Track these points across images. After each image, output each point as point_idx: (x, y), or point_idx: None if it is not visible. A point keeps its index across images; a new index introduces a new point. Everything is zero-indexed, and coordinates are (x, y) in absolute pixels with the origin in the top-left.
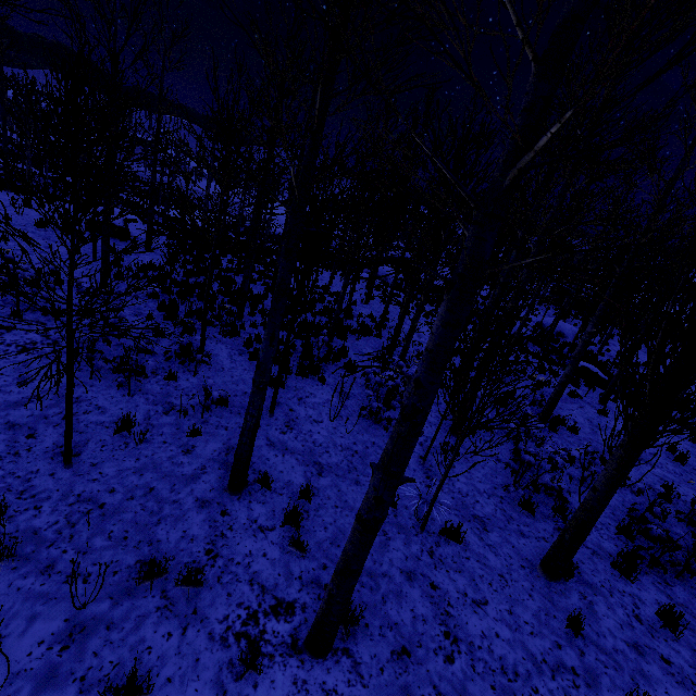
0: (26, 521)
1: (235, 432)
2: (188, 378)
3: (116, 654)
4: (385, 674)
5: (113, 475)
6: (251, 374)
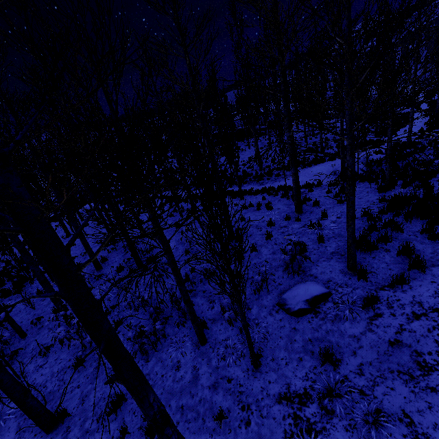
0: None
1: None
2: None
3: None
4: None
5: None
6: None
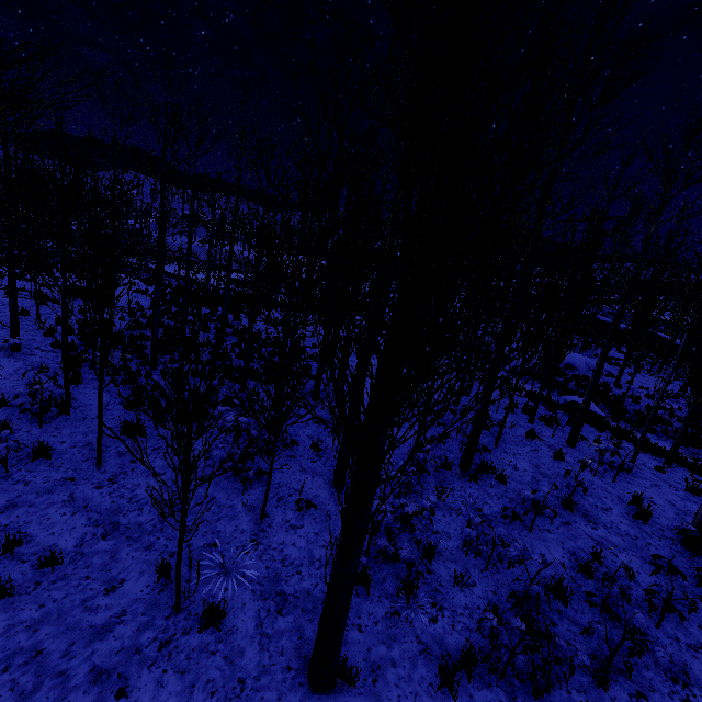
0: None
1: (35, 487)
2: (31, 430)
3: None
4: None
5: None
6: (116, 423)
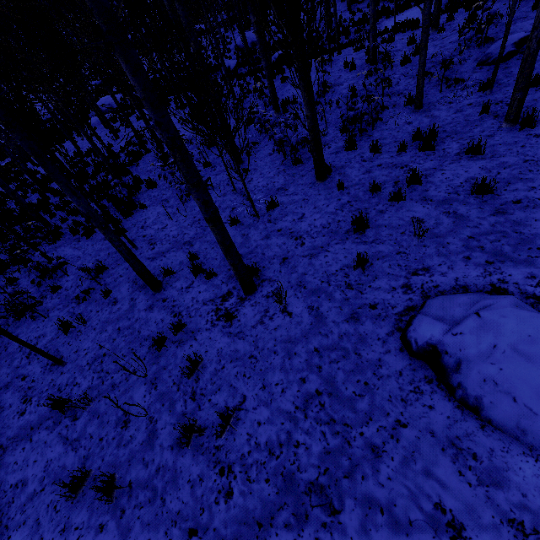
0: (78, 391)
1: (127, 273)
2: (67, 280)
3: (178, 369)
4: (283, 271)
5: (92, 344)
6: (99, 243)
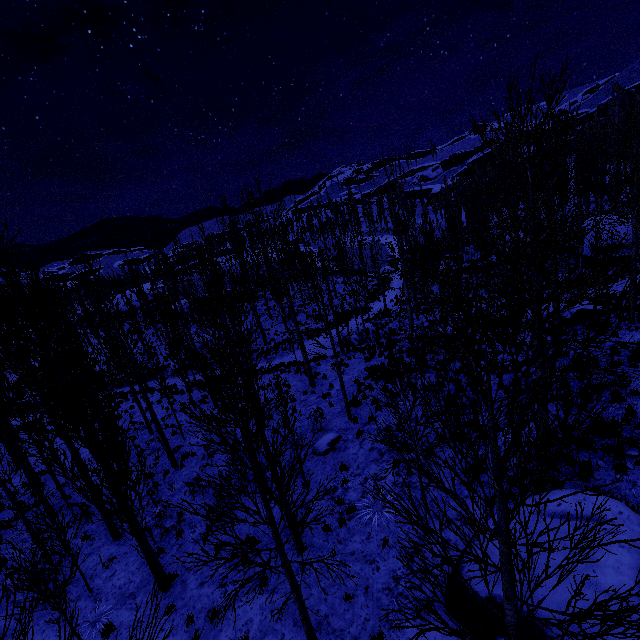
0: None
1: None
2: None
3: None
4: None
5: None
6: None
